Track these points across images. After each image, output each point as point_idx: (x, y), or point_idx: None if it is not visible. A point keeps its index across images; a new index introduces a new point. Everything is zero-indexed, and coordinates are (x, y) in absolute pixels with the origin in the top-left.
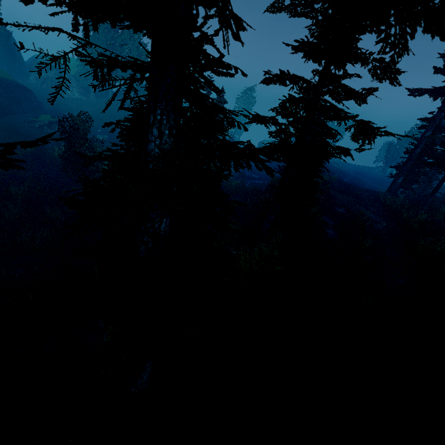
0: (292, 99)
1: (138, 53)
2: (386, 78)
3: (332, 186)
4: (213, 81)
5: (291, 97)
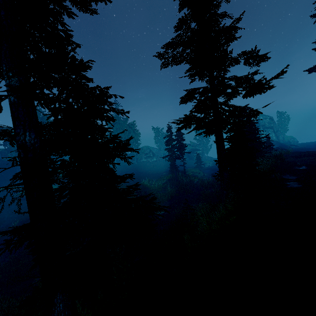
0: (200, 101)
1: (134, 133)
2: (260, 61)
3: (288, 156)
4: (171, 126)
5: (199, 101)
